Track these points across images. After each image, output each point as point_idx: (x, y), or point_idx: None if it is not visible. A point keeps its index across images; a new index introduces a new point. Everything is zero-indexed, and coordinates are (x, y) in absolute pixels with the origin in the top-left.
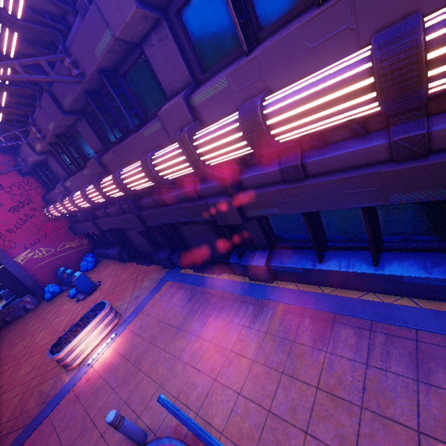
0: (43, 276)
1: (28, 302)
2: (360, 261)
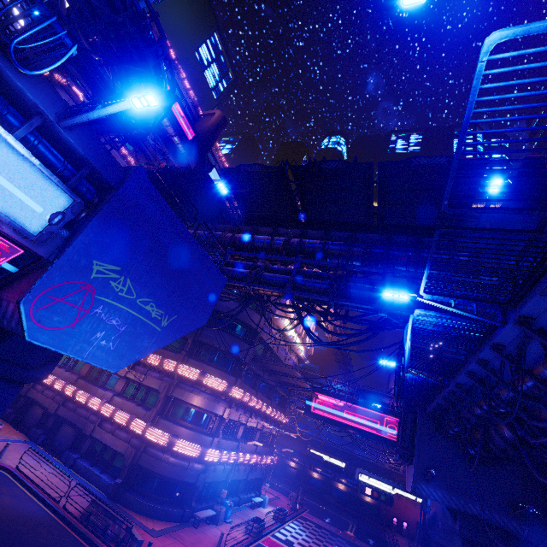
0: None
1: None
2: (99, 471)
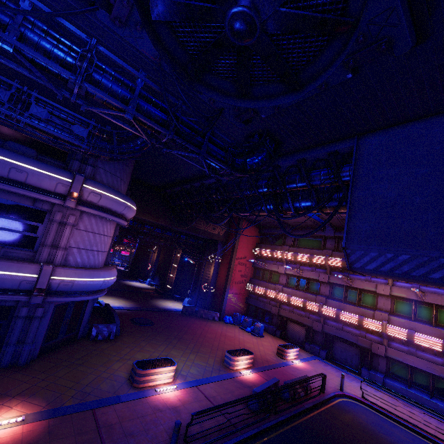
0: (227, 309)
1: (217, 316)
2: (424, 395)
